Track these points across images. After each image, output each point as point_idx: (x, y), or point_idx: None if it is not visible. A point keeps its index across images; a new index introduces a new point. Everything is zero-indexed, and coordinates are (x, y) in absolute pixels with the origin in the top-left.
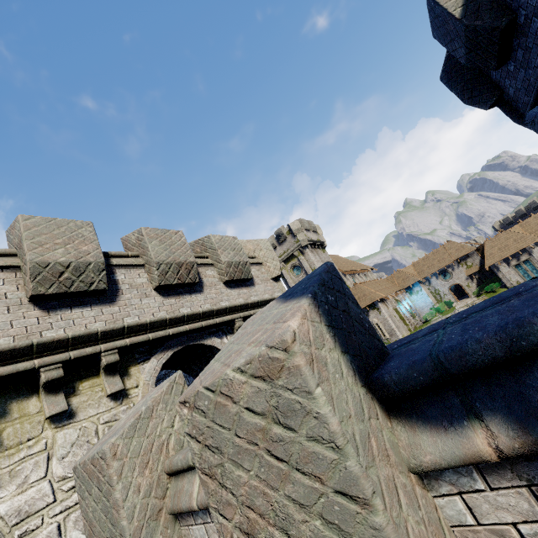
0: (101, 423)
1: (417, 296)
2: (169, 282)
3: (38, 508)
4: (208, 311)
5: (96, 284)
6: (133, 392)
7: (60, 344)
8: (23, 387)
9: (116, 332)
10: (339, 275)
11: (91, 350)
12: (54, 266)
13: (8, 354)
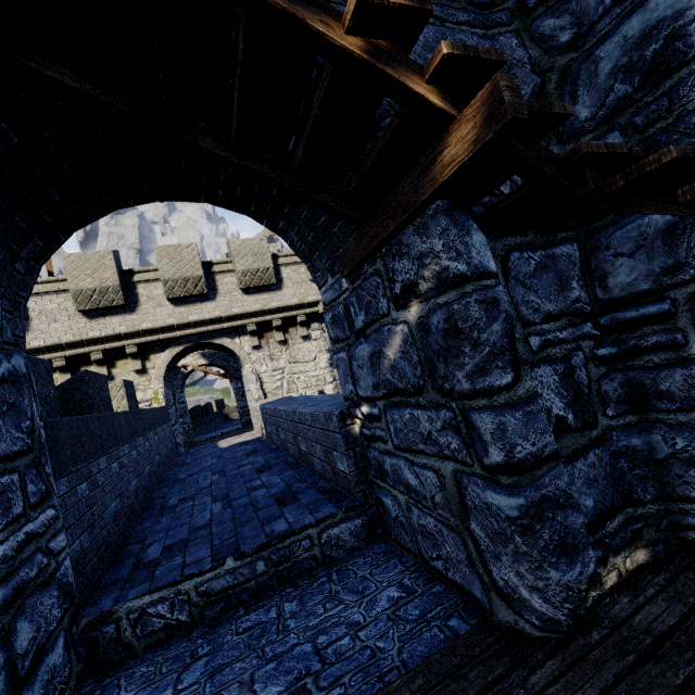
0: None
1: None
2: (177, 296)
3: None
4: (215, 318)
5: (116, 301)
6: (151, 371)
7: (99, 340)
8: (87, 360)
9: (134, 334)
10: (84, 379)
11: (118, 344)
12: (86, 291)
13: (72, 344)
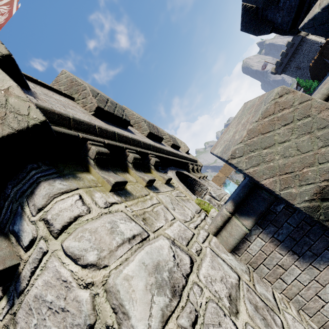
0: (174, 196)
1: (229, 186)
2: (153, 132)
3: (189, 236)
4: (176, 153)
5: (124, 116)
6: (174, 185)
7: (127, 140)
8: (115, 167)
9: (148, 146)
10: None
11: (143, 149)
12: (101, 96)
13: (104, 133)
